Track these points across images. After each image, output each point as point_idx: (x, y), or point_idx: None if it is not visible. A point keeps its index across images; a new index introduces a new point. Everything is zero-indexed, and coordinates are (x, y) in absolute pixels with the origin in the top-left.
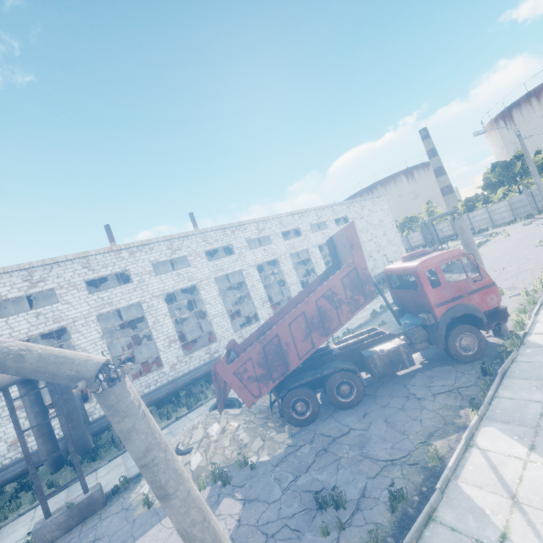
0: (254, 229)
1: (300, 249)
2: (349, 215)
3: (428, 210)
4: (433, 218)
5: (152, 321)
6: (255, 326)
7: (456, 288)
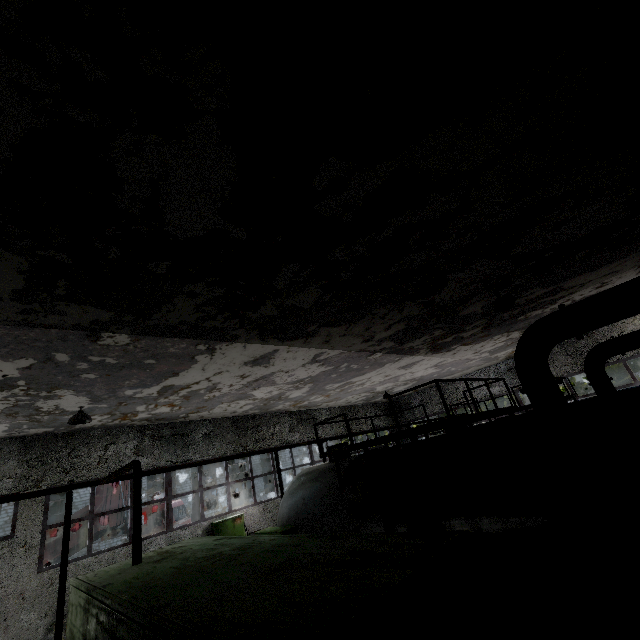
0: None
1: None
2: None
3: None
4: None
5: (5, 520)
6: (119, 539)
7: (152, 532)
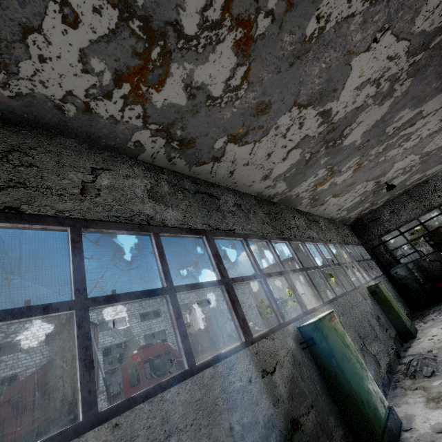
0: (111, 311)
1: (157, 330)
2: (212, 298)
3: (289, 293)
4: (283, 301)
5: None
6: None
7: None
